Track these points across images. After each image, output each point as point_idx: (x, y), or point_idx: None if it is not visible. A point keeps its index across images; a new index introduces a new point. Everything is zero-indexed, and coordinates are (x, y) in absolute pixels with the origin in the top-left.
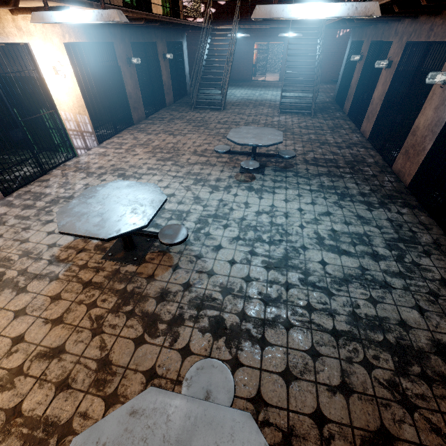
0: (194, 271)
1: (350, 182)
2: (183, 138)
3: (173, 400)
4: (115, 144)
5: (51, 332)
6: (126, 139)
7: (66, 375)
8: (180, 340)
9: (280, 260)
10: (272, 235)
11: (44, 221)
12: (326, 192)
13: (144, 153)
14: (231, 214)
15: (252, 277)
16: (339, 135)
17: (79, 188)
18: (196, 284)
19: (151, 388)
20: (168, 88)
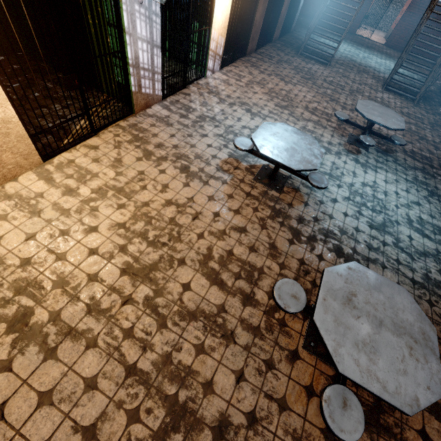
0: (320, 211)
1: (440, 184)
2: (294, 88)
3: (367, 270)
4: (234, 74)
5: (235, 217)
6: (242, 71)
7: (253, 245)
8: (316, 250)
9: (380, 225)
10: (374, 206)
11: (201, 134)
12: (419, 186)
13: (262, 94)
14: (342, 177)
15: (360, 229)
16: (438, 134)
17: (218, 112)
18: (322, 220)
19: (355, 262)
20: (281, 21)
